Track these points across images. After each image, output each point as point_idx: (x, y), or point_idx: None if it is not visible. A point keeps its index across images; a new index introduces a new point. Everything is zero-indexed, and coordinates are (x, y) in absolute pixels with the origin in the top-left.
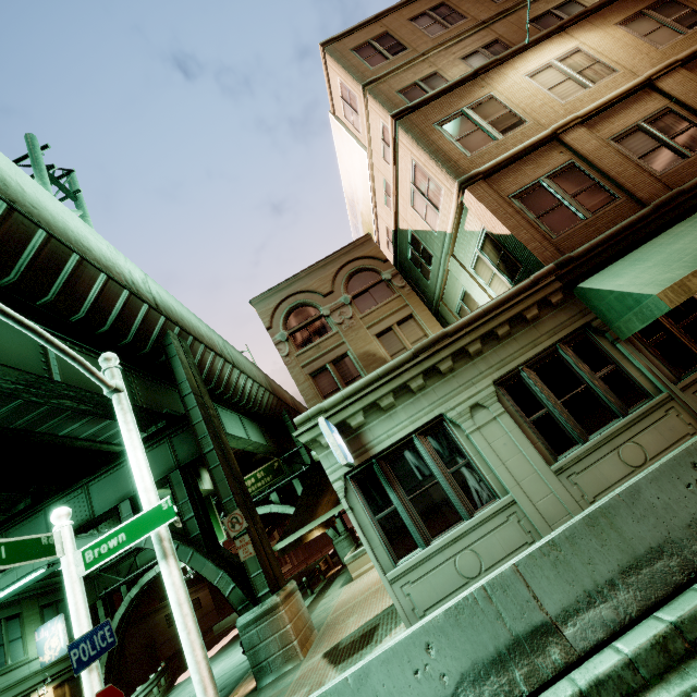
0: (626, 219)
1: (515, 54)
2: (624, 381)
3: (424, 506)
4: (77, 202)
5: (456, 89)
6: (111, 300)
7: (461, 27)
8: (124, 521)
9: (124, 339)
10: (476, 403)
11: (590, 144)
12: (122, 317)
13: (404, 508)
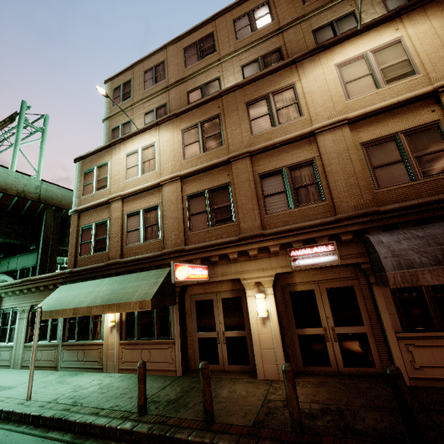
0: (95, 264)
1: (131, 137)
2: (56, 330)
3: (3, 332)
4: (42, 133)
5: (102, 151)
6: (8, 201)
7: (159, 86)
8: (18, 276)
9: (20, 213)
10: (24, 309)
11: (117, 214)
12: (16, 206)
13: (0, 329)
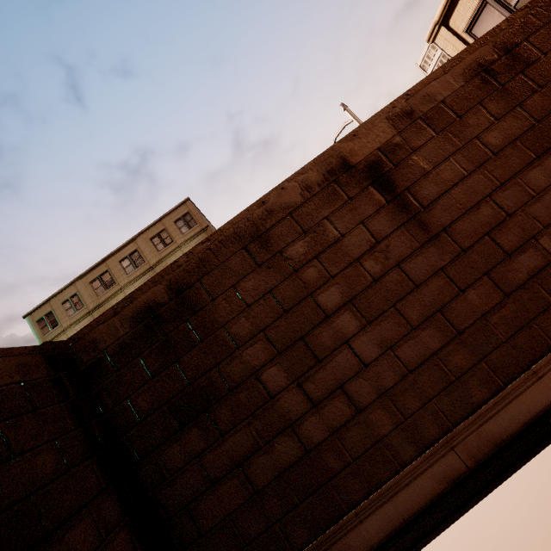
0: None
1: None
2: None
3: None
4: None
5: None
6: None
7: (82, 312)
8: None
9: None
10: None
11: None
12: None
13: None
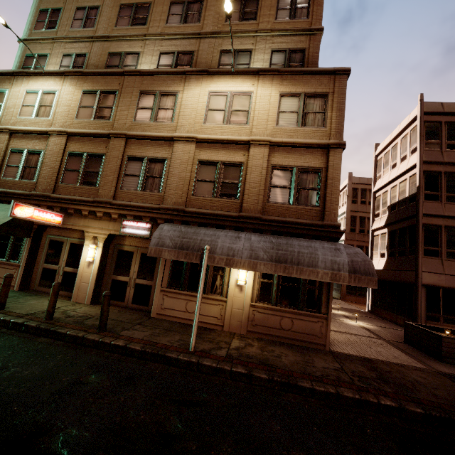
0: None
1: (36, 75)
2: None
3: None
4: None
5: (3, 76)
6: None
7: (86, 32)
8: None
9: None
10: None
11: (1, 145)
12: None
13: None
